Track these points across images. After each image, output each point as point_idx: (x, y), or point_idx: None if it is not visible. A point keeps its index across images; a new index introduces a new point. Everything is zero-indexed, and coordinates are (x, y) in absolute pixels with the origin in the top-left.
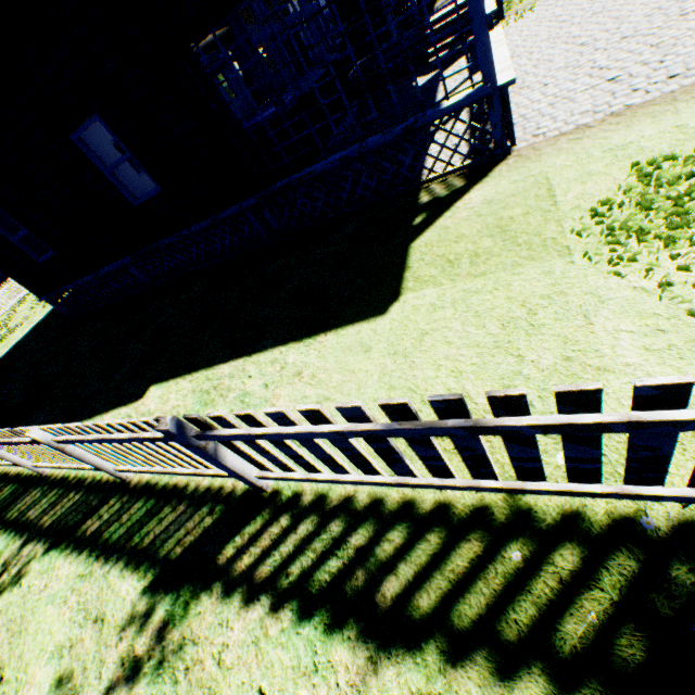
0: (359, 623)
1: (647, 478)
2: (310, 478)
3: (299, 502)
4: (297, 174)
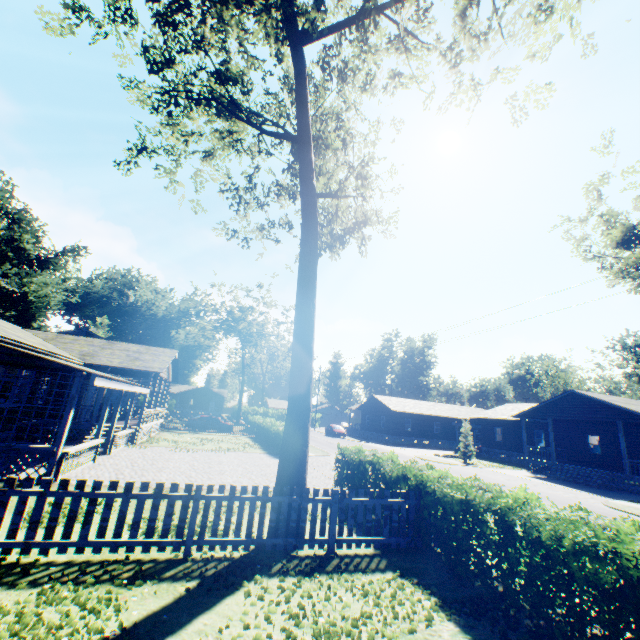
0: None
1: None
2: None
3: None
4: None
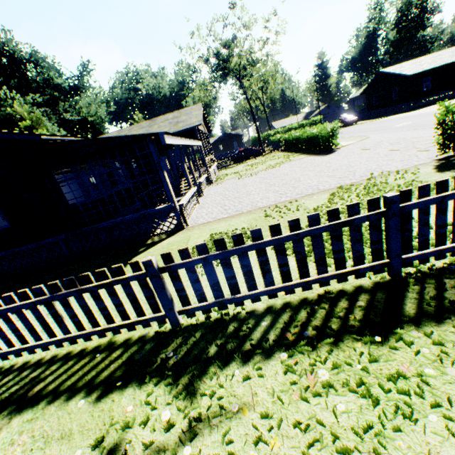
0: (14, 406)
1: (141, 311)
2: (22, 347)
3: (12, 368)
4: (91, 226)
